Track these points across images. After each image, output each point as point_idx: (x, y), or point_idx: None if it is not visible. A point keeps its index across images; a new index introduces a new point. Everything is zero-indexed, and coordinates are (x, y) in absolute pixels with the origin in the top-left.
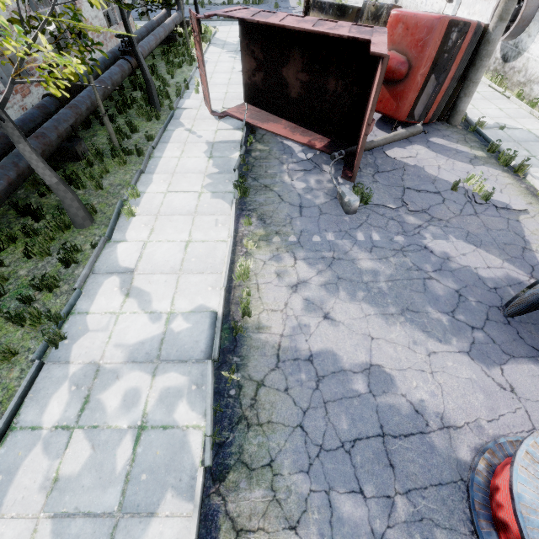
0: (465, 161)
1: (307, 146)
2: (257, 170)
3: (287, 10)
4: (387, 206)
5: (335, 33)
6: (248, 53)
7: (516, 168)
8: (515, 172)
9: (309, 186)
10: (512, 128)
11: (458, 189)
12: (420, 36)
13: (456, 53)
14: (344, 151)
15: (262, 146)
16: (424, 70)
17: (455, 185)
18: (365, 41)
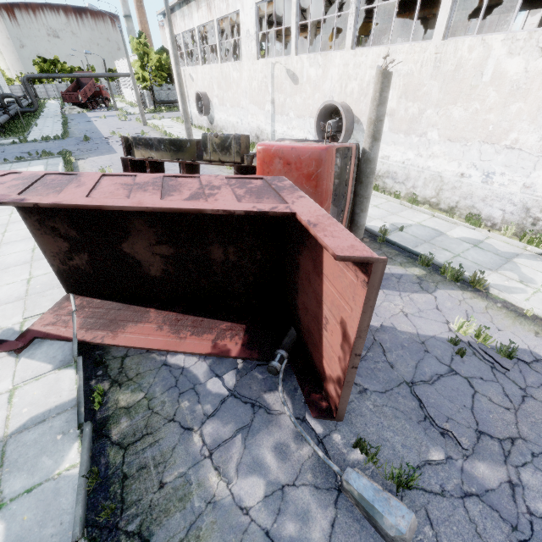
0: (417, 289)
1: (215, 355)
2: (137, 492)
3: (101, 141)
4: (432, 459)
5: (216, 208)
6: (45, 231)
7: (474, 284)
8: (473, 286)
9: (272, 482)
10: (407, 226)
11: (459, 346)
12: (309, 170)
13: (348, 177)
14: (284, 349)
15: (129, 395)
16: (327, 204)
17: (452, 343)
18: (284, 215)
